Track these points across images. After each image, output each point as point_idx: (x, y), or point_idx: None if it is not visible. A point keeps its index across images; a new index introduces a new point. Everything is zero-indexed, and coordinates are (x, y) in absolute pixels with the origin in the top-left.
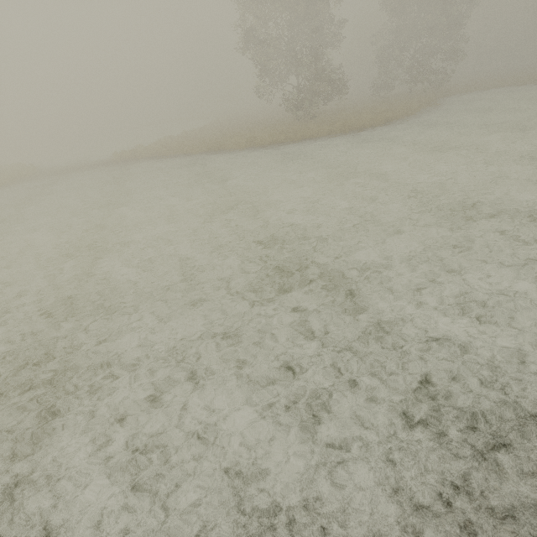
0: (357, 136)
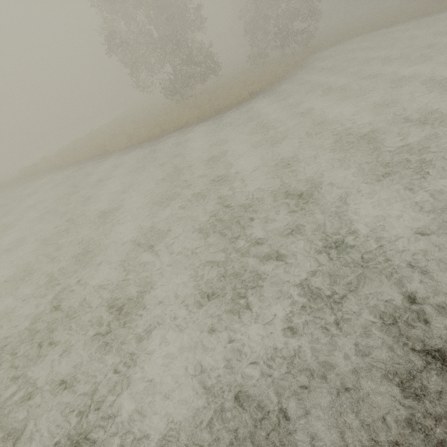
0: (221, 118)
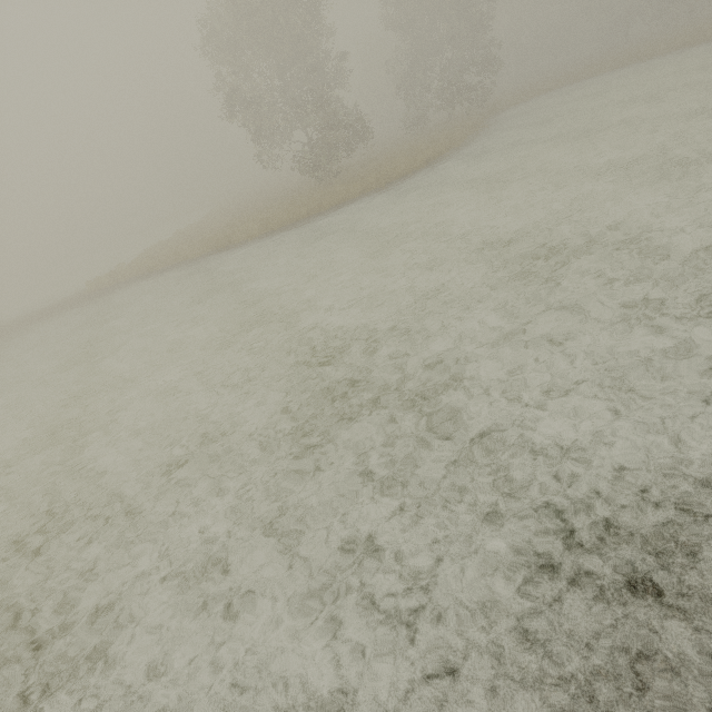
0: (398, 188)
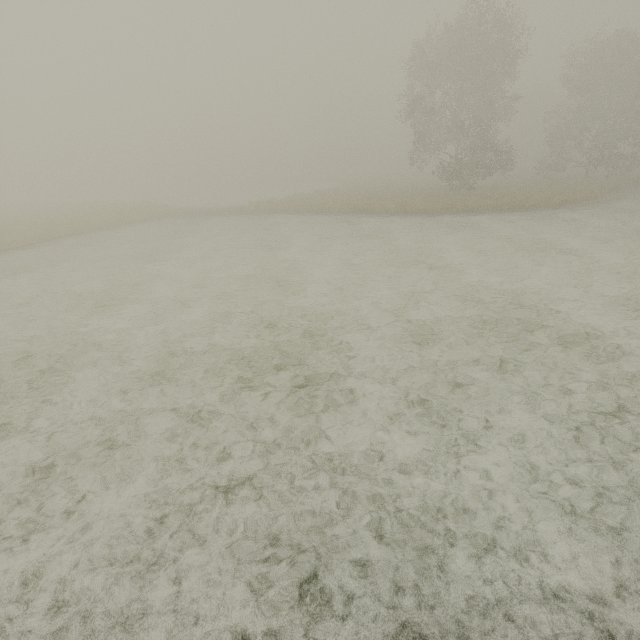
0: (531, 214)
